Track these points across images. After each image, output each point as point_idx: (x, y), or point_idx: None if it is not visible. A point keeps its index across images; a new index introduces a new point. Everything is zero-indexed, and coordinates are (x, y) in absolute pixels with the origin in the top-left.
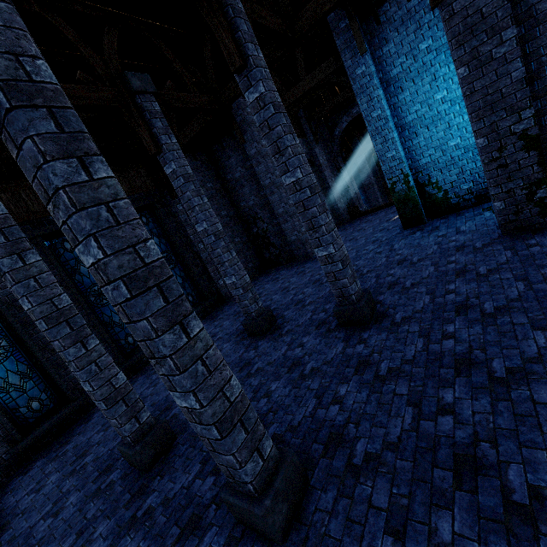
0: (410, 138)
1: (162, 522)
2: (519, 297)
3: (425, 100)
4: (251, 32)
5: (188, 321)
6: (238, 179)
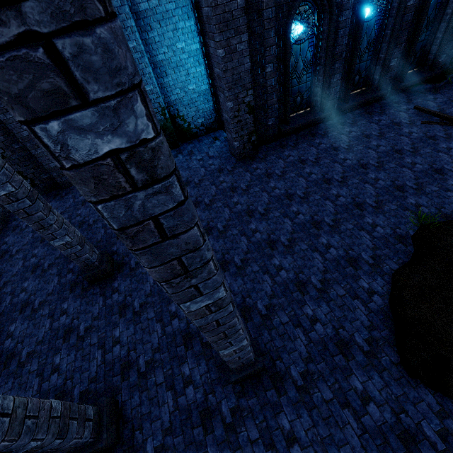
0: (162, 75)
1: (181, 439)
2: (269, 201)
3: (170, 45)
4: None
5: None
6: None
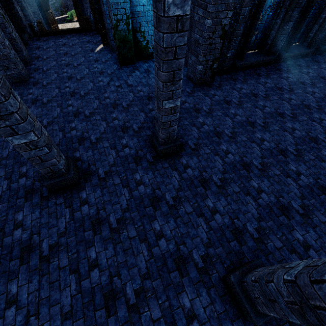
0: None
1: None
2: (233, 126)
3: None
4: None
5: None
6: None
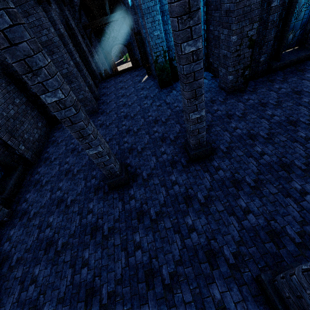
0: (167, 23)
1: None
2: (270, 127)
3: None
4: None
5: None
6: None
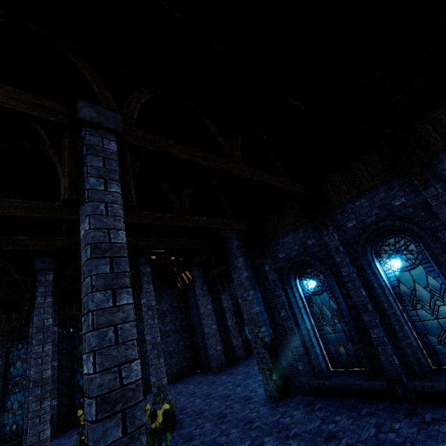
0: None
1: None
2: (206, 441)
3: None
4: (150, 279)
5: (44, 401)
6: (191, 303)
